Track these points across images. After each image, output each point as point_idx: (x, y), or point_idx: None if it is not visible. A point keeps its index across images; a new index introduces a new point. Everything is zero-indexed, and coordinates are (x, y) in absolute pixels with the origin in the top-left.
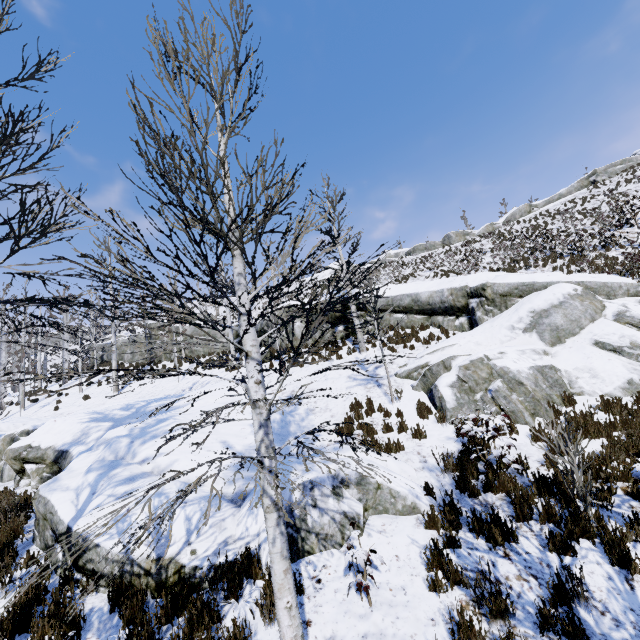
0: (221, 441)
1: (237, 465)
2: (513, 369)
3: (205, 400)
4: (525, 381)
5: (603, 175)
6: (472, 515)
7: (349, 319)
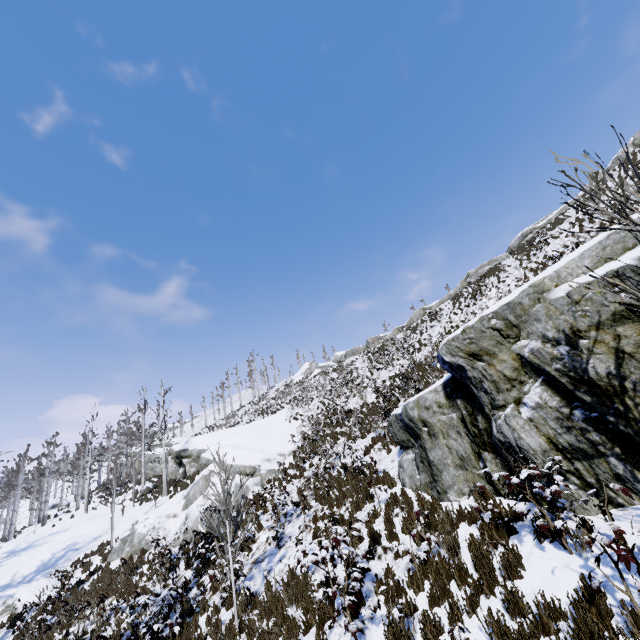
0: (17, 571)
1: (1, 586)
2: (138, 531)
3: (65, 536)
4: (135, 539)
5: (474, 277)
6: (17, 615)
7: (184, 464)
